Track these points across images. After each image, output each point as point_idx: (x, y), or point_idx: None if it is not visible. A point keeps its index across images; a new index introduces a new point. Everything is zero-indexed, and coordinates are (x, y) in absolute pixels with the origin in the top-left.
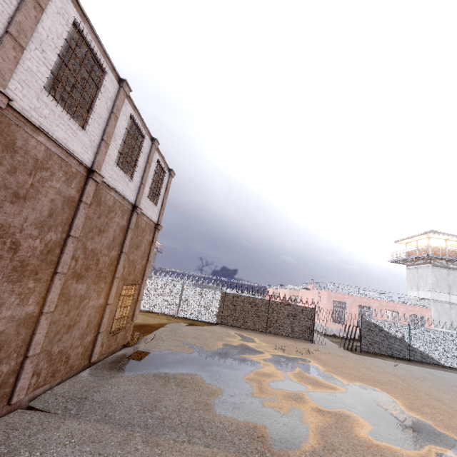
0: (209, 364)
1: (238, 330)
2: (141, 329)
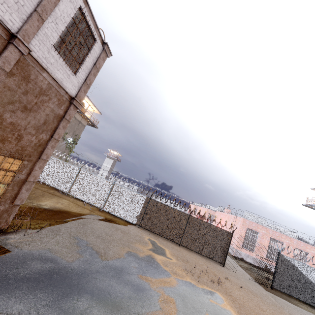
0: (81, 290)
1: (154, 236)
2: (56, 214)
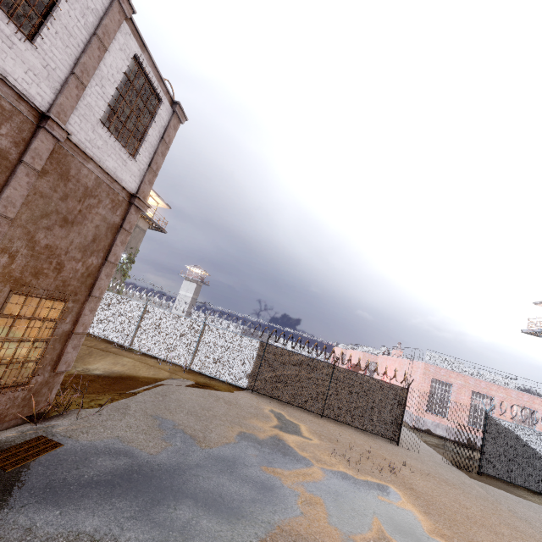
0: (178, 494)
1: (279, 405)
2: (117, 383)
